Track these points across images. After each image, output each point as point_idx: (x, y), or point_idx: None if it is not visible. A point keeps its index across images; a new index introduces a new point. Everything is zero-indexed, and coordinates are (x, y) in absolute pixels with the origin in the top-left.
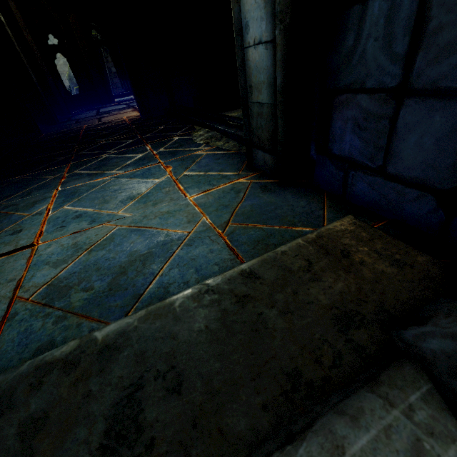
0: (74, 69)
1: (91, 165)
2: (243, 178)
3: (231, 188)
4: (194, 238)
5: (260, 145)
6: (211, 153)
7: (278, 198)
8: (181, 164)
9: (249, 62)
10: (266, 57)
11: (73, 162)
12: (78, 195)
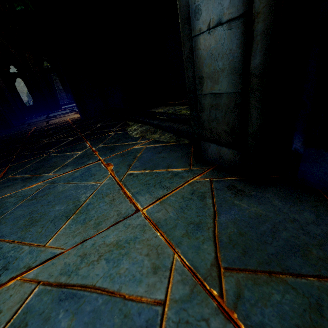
0: (29, 87)
1: (28, 167)
2: (199, 176)
3: (191, 192)
4: (177, 324)
5: (213, 138)
6: (150, 146)
7: (264, 206)
8: (122, 161)
9: (199, 51)
10: (229, 39)
11: (12, 164)
12: (1, 212)
